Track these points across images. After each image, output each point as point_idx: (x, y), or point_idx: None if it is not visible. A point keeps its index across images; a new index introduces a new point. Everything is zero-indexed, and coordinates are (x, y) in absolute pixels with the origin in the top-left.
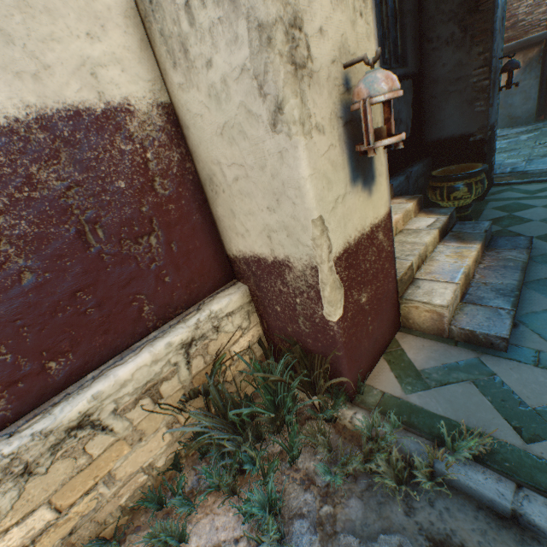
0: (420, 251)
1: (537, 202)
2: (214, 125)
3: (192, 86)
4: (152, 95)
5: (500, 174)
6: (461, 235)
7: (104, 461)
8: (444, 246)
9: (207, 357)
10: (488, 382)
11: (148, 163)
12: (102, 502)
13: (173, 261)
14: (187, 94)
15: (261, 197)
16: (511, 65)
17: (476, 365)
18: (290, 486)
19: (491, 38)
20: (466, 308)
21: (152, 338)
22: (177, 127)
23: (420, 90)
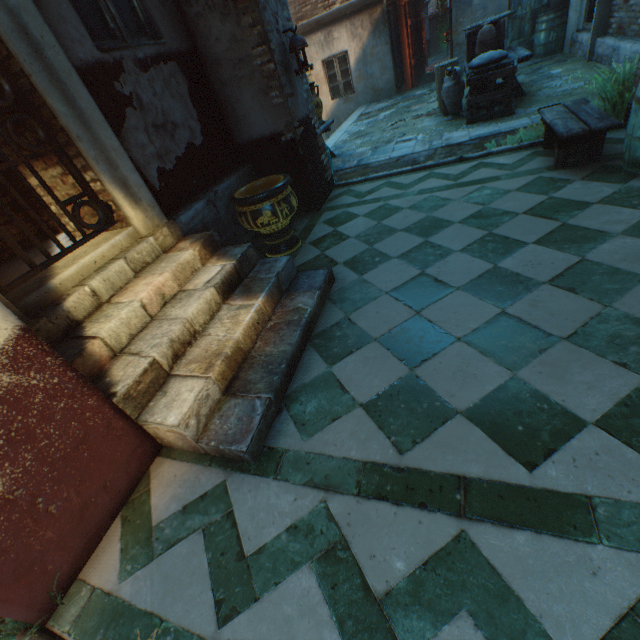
0: (175, 334)
1: (362, 209)
2: None
3: None
4: None
5: (347, 170)
6: (253, 284)
7: None
8: (228, 307)
9: None
10: (220, 524)
11: None
12: None
13: None
14: None
15: None
16: (296, 42)
17: (219, 495)
18: None
19: (256, 5)
20: (225, 406)
21: None
22: None
23: (206, 74)
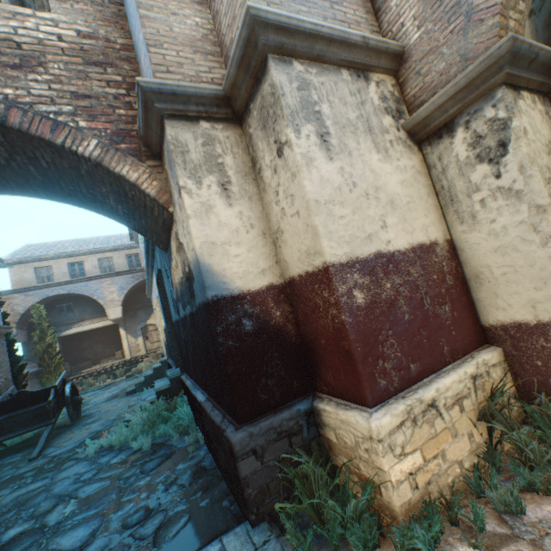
0: None
1: None
2: (489, 247)
3: (474, 231)
4: (443, 236)
5: None
6: None
7: (440, 439)
8: None
9: (483, 392)
10: None
11: (443, 267)
12: (439, 471)
13: (455, 322)
14: (467, 234)
15: (528, 282)
16: None
17: None
18: None
19: None
20: None
21: (450, 368)
22: (453, 250)
23: None
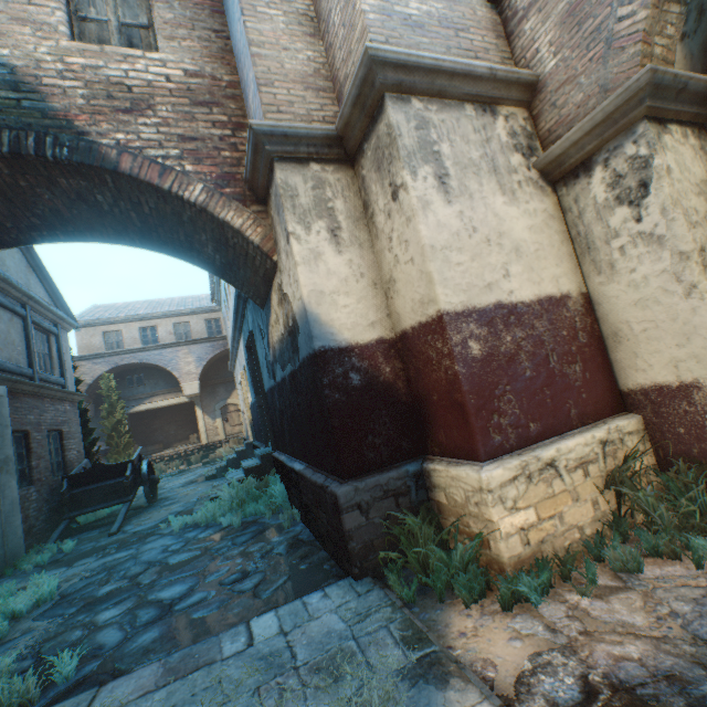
0: None
1: None
2: (628, 300)
3: (612, 282)
4: (578, 289)
5: None
6: None
7: (558, 501)
8: None
9: (614, 461)
10: None
11: (575, 323)
12: (555, 532)
13: (586, 384)
14: (605, 287)
15: (669, 339)
16: None
17: None
18: None
19: None
20: None
21: (577, 432)
22: (589, 305)
23: None
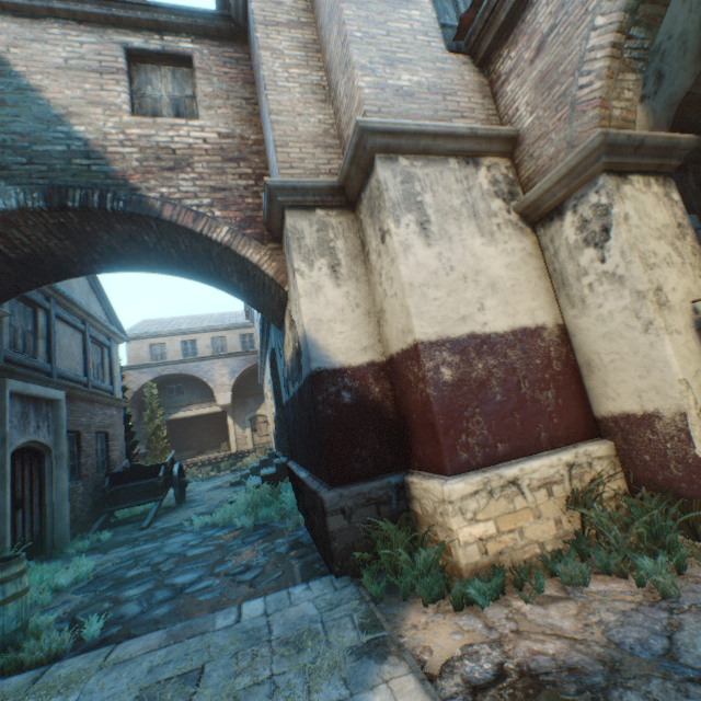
0: None
1: None
2: (597, 333)
3: (583, 316)
4: (554, 321)
5: None
6: None
7: (519, 516)
8: None
9: (581, 483)
10: None
11: (550, 353)
12: (515, 545)
13: (558, 410)
14: (578, 319)
15: (633, 370)
16: None
17: None
18: (678, 580)
19: None
20: None
21: (545, 454)
22: (565, 336)
23: None
